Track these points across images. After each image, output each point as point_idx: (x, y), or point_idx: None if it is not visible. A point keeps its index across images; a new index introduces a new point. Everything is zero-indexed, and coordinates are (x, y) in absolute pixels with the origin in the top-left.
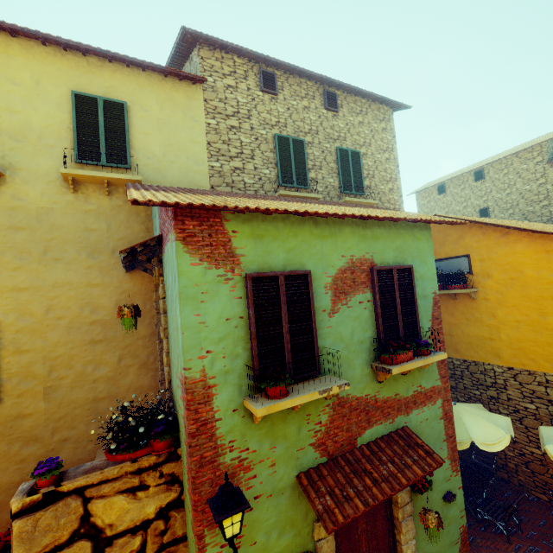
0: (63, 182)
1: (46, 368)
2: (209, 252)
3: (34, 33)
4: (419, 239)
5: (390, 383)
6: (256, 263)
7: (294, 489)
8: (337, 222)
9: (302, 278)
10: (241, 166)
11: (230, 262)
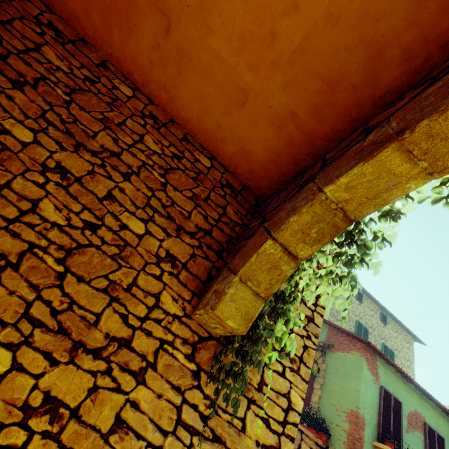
0: None
1: None
2: (371, 368)
3: None
4: (447, 426)
5: None
6: (383, 383)
7: None
8: (411, 388)
9: (399, 403)
10: (340, 325)
11: (376, 376)
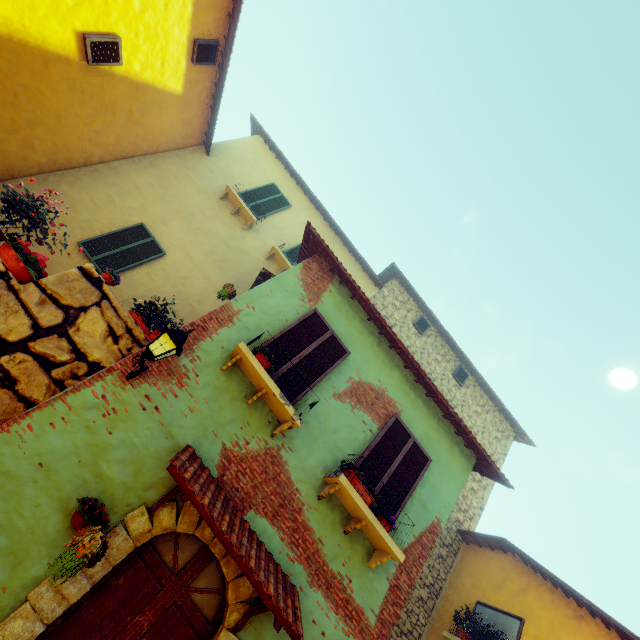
0: (268, 253)
1: (143, 293)
2: (309, 282)
3: (326, 212)
4: (455, 458)
5: (326, 518)
6: (325, 313)
7: (175, 450)
8: (394, 361)
9: (341, 350)
10: None
11: (313, 297)
